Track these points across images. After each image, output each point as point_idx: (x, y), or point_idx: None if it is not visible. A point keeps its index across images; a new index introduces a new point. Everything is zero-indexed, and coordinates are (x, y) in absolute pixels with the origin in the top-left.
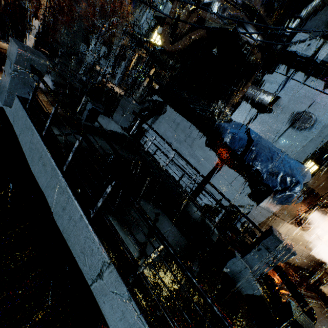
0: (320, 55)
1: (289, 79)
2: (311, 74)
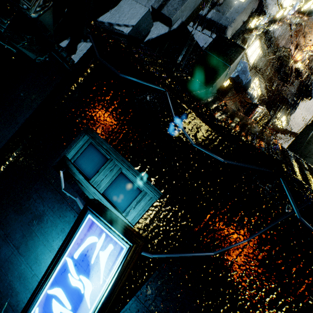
0: (208, 16)
1: (194, 30)
2: (205, 27)
